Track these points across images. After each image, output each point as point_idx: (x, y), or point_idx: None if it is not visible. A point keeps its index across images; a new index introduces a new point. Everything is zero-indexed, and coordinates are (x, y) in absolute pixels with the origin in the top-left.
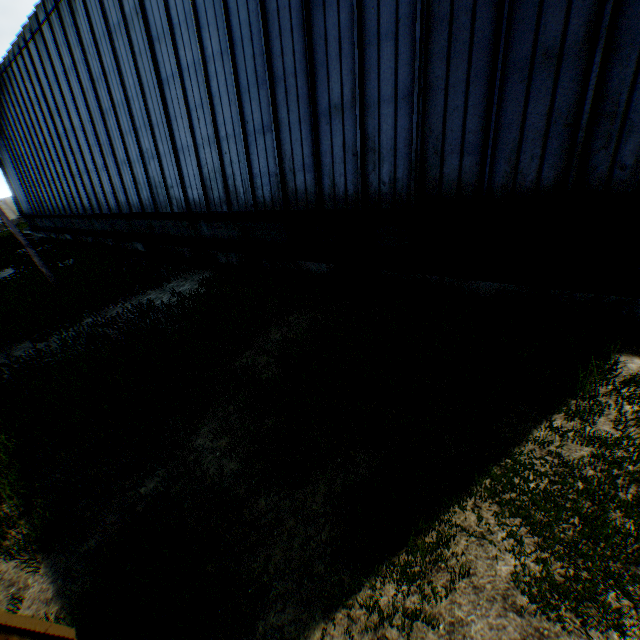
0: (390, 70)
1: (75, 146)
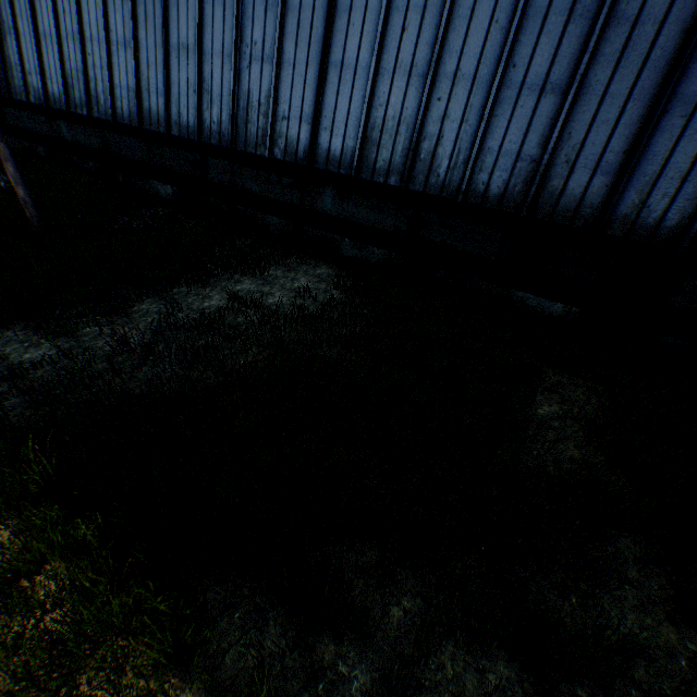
0: None
1: None
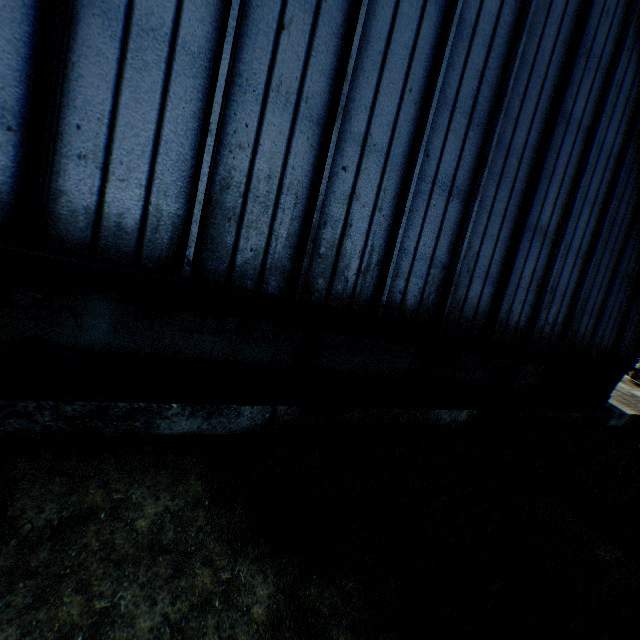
0: (581, 229)
1: None
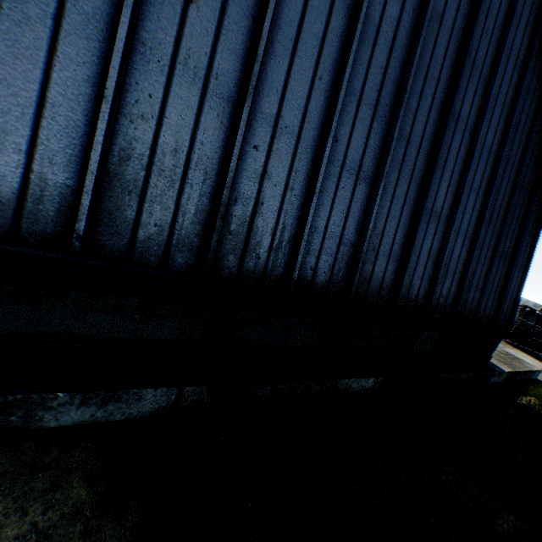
0: (468, 213)
1: None
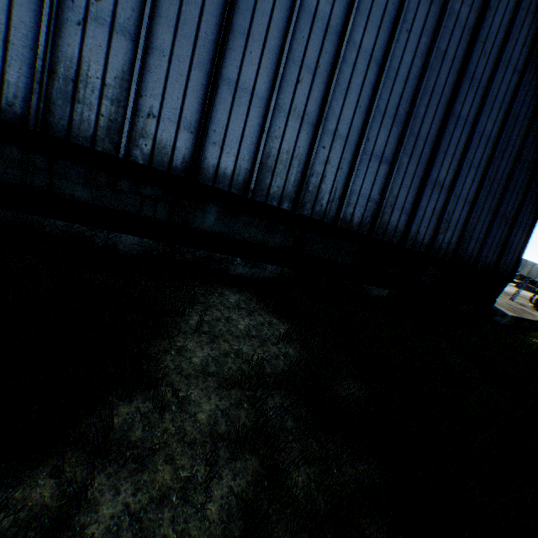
0: (468, 184)
1: None
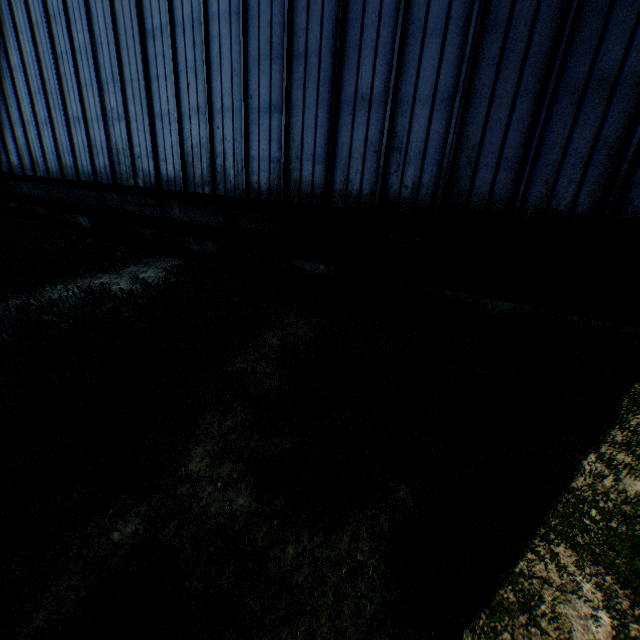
0: (432, 69)
1: (9, 90)
